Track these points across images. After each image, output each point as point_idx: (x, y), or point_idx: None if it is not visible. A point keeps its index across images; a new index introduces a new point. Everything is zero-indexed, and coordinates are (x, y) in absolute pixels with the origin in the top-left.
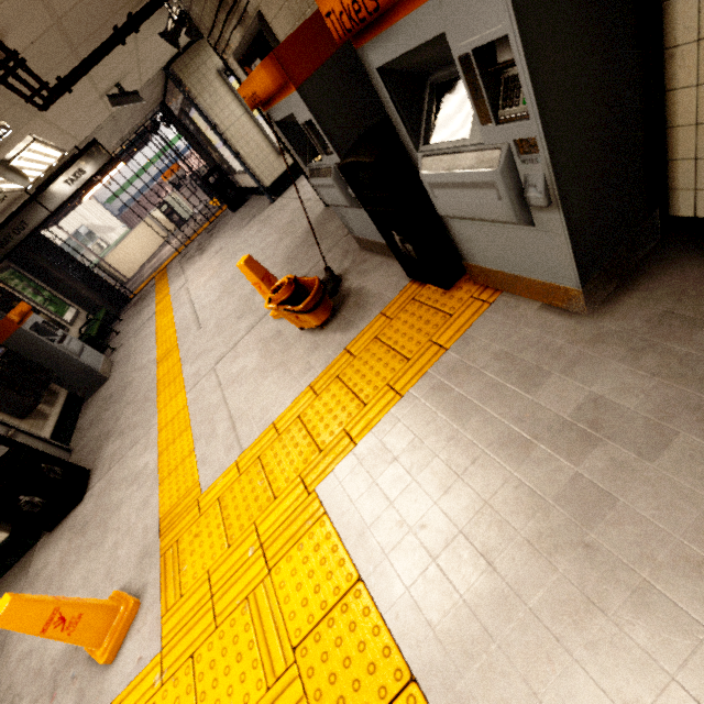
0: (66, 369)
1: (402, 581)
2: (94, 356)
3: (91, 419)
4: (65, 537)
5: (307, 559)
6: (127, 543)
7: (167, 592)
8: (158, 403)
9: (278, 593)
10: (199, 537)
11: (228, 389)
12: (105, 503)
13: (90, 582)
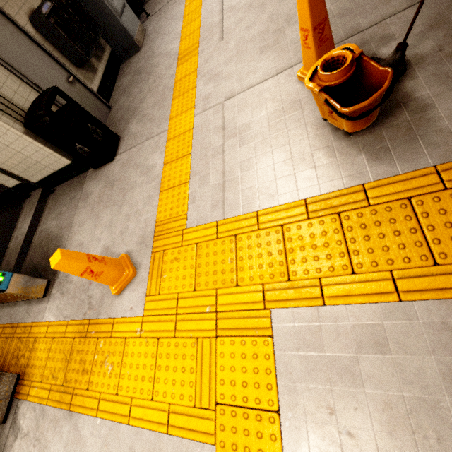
0: (110, 26)
1: (310, 450)
2: (131, 20)
3: (125, 86)
4: (102, 181)
5: (245, 357)
6: (134, 222)
7: (152, 282)
8: (172, 108)
9: (218, 358)
10: (177, 263)
11: (229, 140)
12: (125, 175)
13: (112, 230)
